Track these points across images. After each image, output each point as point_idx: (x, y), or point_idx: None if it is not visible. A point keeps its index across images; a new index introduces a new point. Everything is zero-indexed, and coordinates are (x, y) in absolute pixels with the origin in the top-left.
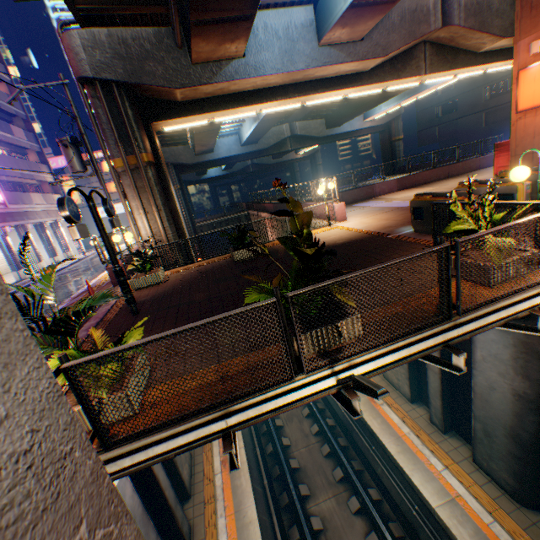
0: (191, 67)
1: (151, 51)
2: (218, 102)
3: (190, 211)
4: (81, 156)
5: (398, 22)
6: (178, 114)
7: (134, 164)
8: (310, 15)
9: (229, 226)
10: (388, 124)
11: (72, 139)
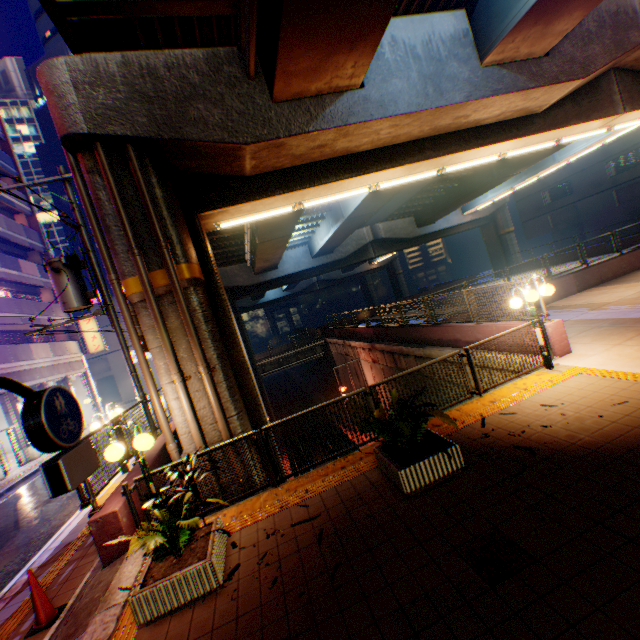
0: (272, 106)
1: (199, 84)
2: (313, 172)
3: (248, 346)
4: (82, 284)
5: (594, 29)
6: (245, 195)
7: (163, 285)
8: (461, 23)
9: (300, 360)
10: (491, 215)
11: (69, 258)
